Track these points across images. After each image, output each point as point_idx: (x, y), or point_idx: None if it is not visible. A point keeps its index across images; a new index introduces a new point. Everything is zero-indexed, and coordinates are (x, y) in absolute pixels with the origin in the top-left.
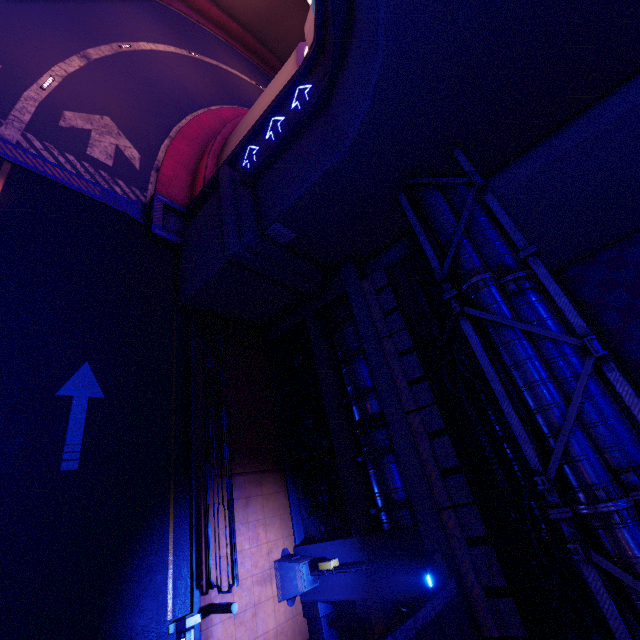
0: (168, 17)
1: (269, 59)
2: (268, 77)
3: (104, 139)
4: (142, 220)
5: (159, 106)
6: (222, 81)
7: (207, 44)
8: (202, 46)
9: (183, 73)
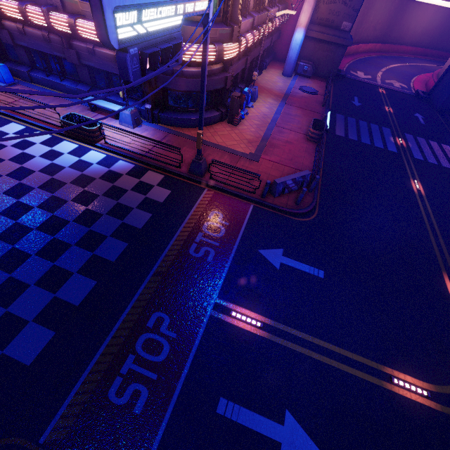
0: (392, 58)
1: (440, 55)
2: (441, 62)
3: (395, 84)
4: (415, 95)
5: (404, 77)
6: (420, 68)
7: (408, 60)
8: (407, 61)
9: (406, 69)
